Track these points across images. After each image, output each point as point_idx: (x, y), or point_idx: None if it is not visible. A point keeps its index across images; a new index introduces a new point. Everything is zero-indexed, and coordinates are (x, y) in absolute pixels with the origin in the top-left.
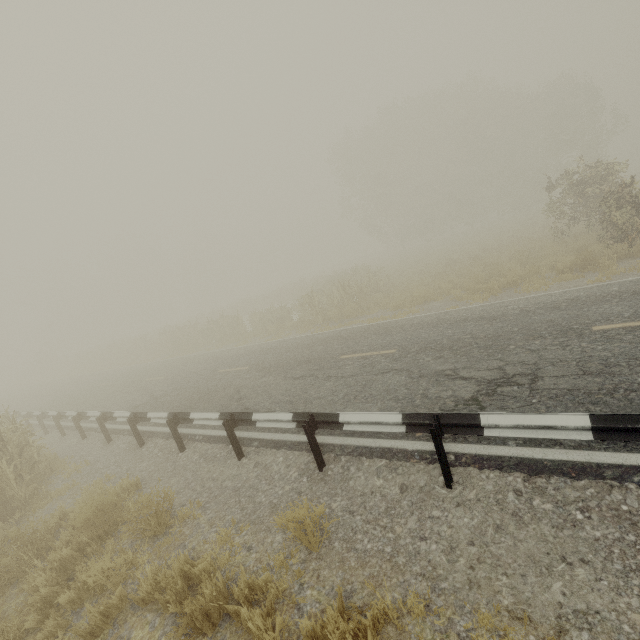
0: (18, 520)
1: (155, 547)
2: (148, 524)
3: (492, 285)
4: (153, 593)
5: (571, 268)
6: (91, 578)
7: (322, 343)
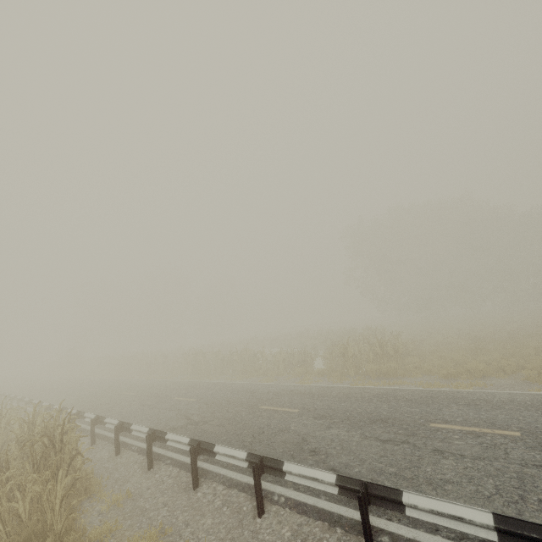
0: None
1: None
2: None
3: None
4: None
5: None
6: None
7: (382, 400)
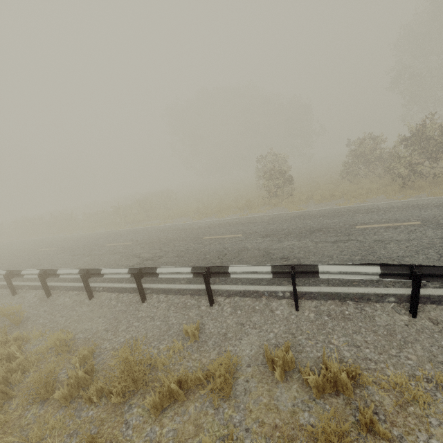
0: None
1: None
2: None
3: (208, 212)
4: None
5: (243, 207)
6: None
7: (107, 236)
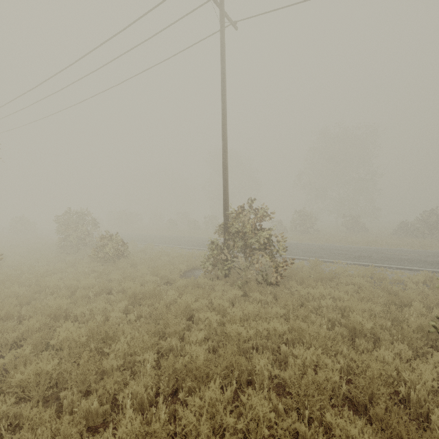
0: None
1: None
2: None
3: None
4: None
5: None
6: None
7: None
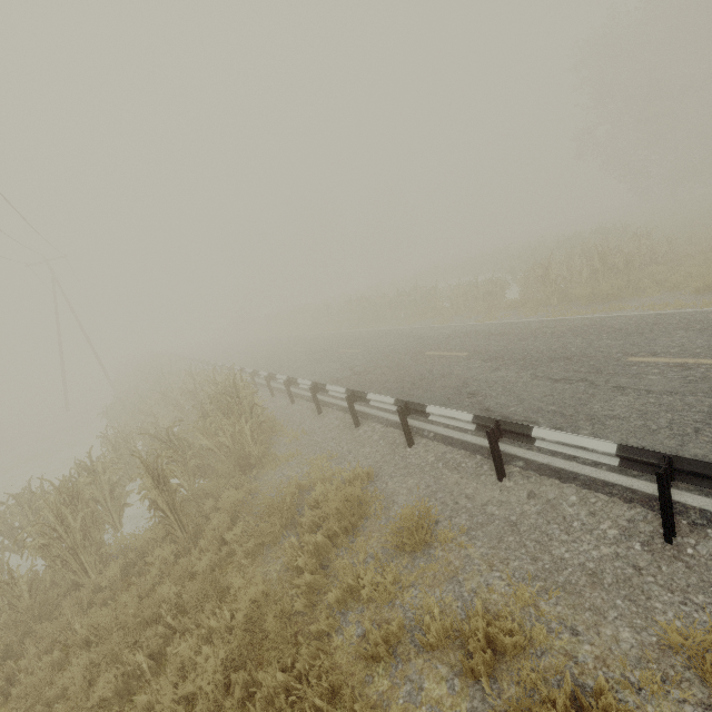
0: (254, 475)
1: (416, 567)
2: (407, 537)
3: None
4: (444, 642)
5: None
6: (364, 590)
7: (578, 334)
